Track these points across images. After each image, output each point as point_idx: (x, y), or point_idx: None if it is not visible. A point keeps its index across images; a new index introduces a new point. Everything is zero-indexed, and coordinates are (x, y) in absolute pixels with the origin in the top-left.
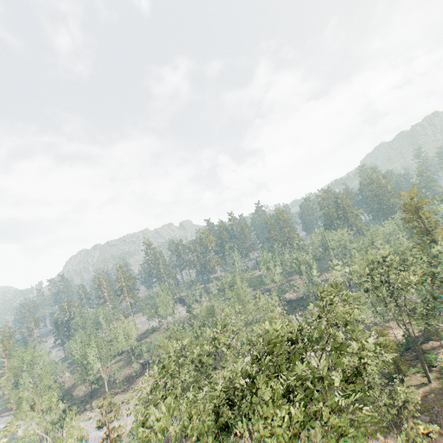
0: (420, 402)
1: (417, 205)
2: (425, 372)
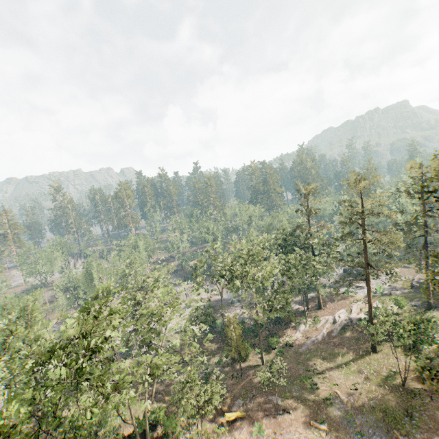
0: (246, 384)
1: (307, 195)
2: (261, 356)
